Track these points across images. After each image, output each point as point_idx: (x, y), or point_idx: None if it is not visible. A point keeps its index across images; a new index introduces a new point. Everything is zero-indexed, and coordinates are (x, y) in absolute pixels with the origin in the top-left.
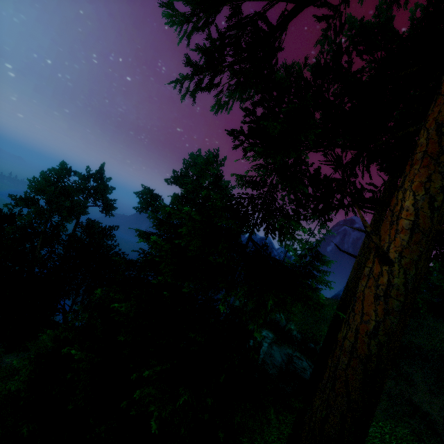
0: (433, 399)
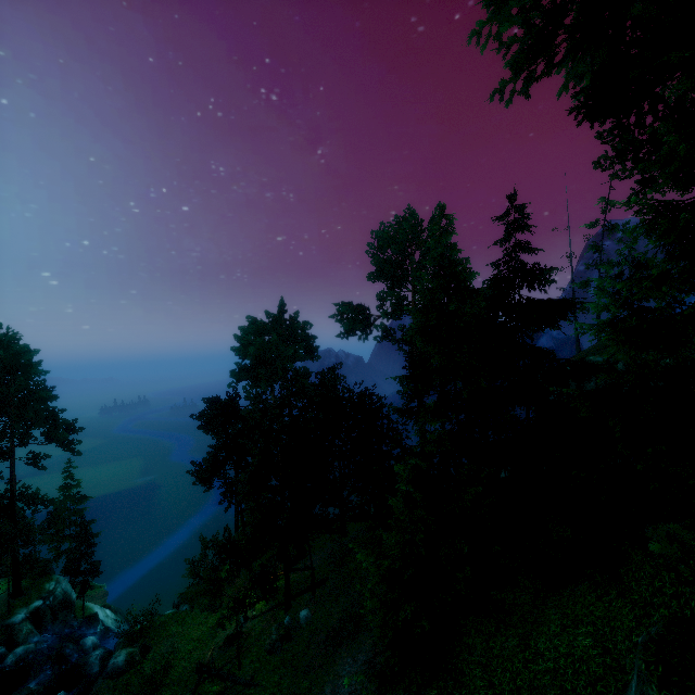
0: None
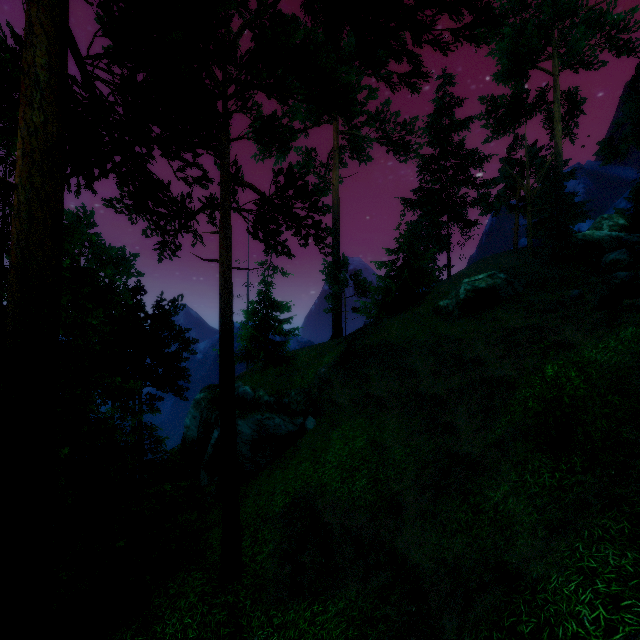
0: (381, 382)
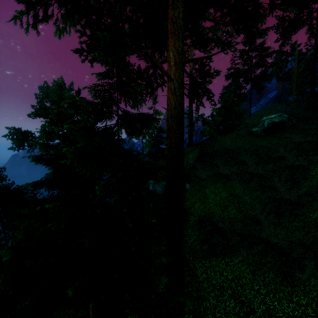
0: (226, 167)
